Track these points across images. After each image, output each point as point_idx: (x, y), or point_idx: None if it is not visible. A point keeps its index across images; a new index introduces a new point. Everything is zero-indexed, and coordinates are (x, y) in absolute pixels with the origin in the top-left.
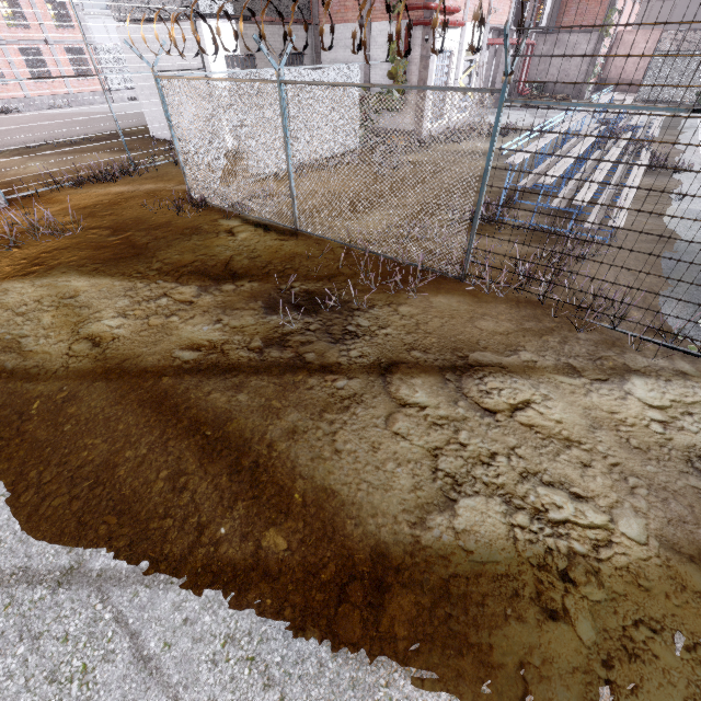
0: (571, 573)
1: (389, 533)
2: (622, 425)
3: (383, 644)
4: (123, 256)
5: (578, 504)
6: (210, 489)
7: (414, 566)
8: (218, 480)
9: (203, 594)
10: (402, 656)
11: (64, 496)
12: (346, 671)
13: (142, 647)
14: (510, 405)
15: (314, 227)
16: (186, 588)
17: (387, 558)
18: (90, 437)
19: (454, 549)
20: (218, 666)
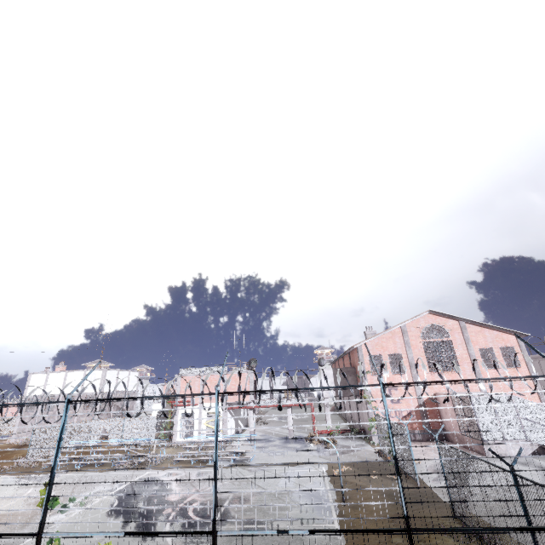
0: None
1: None
2: None
3: None
4: None
5: None
6: None
7: None
8: None
9: None
10: None
11: None
12: None
13: None
14: None
15: None
16: None
17: None
18: None
19: None
20: None
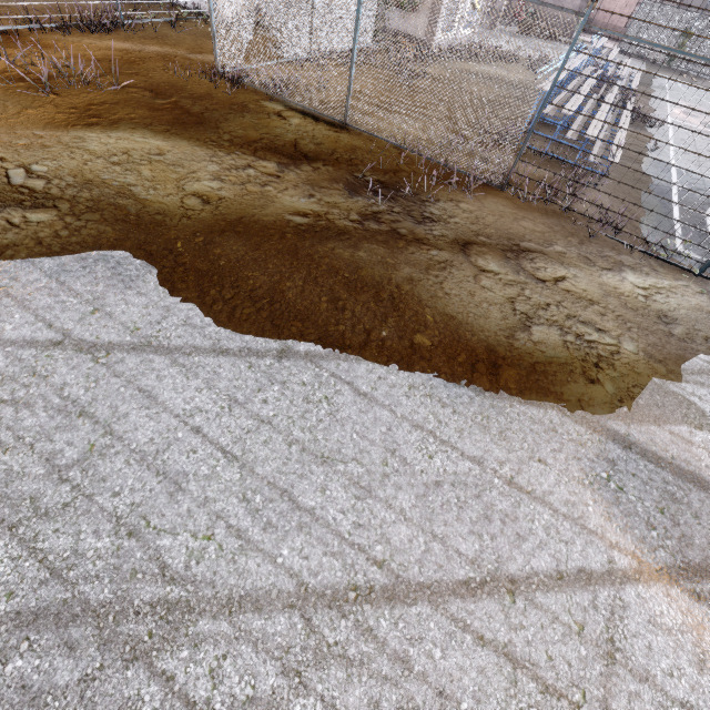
0: (600, 364)
1: (494, 340)
2: (622, 295)
3: (504, 391)
4: (186, 122)
5: (601, 333)
6: (364, 310)
7: (513, 357)
8: (368, 305)
9: (384, 366)
10: (516, 396)
11: (250, 308)
12: (486, 401)
13: (358, 389)
14: (554, 277)
15: (366, 123)
16: (372, 363)
17: (496, 352)
18: (247, 271)
19: (534, 350)
20: (411, 398)
